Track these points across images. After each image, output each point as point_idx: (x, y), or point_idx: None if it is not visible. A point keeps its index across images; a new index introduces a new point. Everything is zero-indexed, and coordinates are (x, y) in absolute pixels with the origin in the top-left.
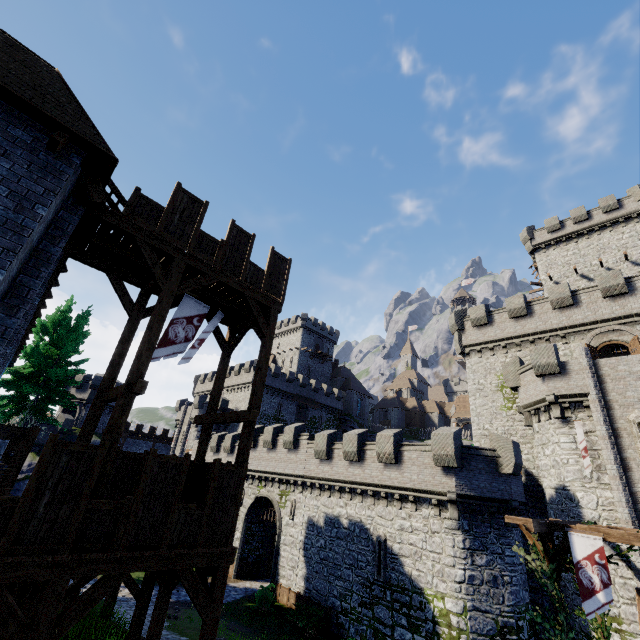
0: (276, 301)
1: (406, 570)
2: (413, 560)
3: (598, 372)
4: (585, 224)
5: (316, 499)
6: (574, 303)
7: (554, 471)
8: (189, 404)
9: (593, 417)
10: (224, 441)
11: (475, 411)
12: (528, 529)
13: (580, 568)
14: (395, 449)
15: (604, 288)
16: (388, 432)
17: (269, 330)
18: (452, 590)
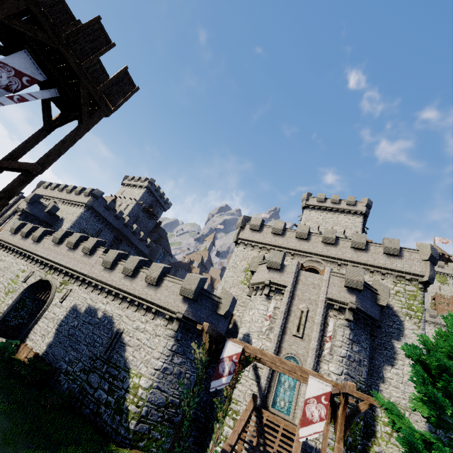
0: (108, 106)
1: (126, 355)
2: (134, 349)
3: (298, 277)
4: (335, 205)
5: (87, 293)
6: (307, 239)
7: (248, 324)
8: (23, 198)
9: (283, 300)
10: (36, 231)
11: (225, 278)
12: (203, 329)
13: (222, 362)
14: (160, 276)
15: (325, 237)
16: (161, 264)
17: (89, 121)
18: (149, 373)
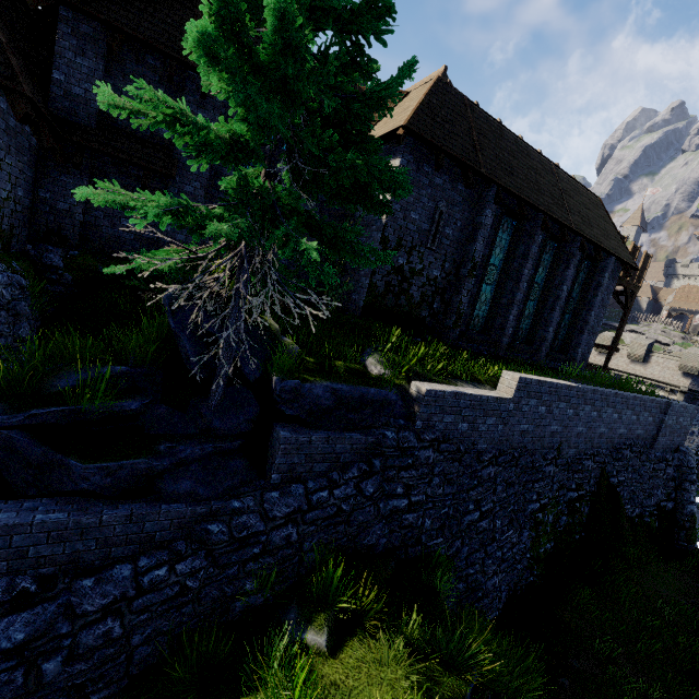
0: (638, 287)
1: None
2: None
3: None
4: None
5: None
6: None
7: None
8: None
9: None
10: None
11: None
12: None
13: None
14: (645, 354)
15: None
16: (643, 342)
17: (630, 305)
18: None
